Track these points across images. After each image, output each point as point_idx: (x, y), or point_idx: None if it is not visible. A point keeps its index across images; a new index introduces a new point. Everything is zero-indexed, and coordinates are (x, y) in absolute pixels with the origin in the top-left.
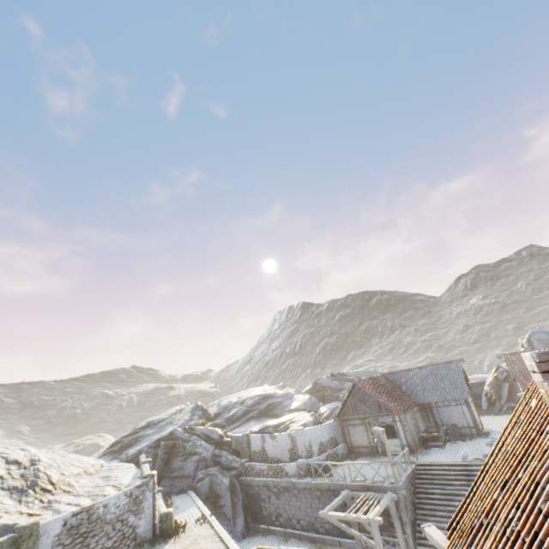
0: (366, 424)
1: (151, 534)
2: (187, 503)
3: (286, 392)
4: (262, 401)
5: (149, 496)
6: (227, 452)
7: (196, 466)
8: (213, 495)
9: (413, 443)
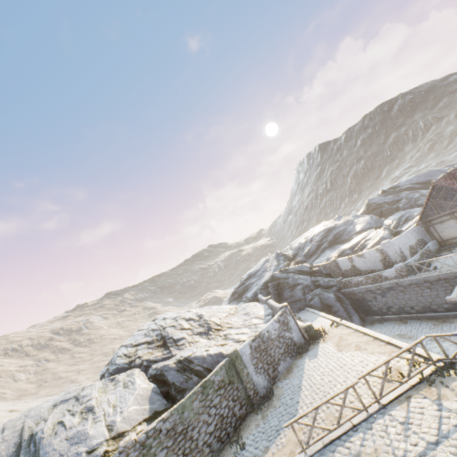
0: (456, 217)
1: (303, 340)
2: (311, 316)
3: (344, 221)
4: (328, 234)
5: (290, 319)
6: (321, 277)
7: (303, 292)
8: (325, 307)
9: None
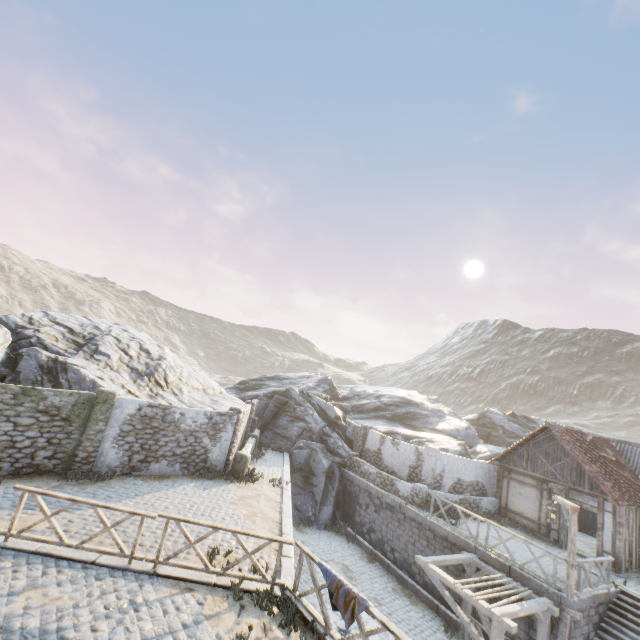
0: (544, 490)
1: (222, 467)
2: (276, 462)
3: (436, 408)
4: (402, 406)
5: (230, 429)
6: (338, 436)
7: (300, 433)
8: (307, 469)
9: (624, 557)
